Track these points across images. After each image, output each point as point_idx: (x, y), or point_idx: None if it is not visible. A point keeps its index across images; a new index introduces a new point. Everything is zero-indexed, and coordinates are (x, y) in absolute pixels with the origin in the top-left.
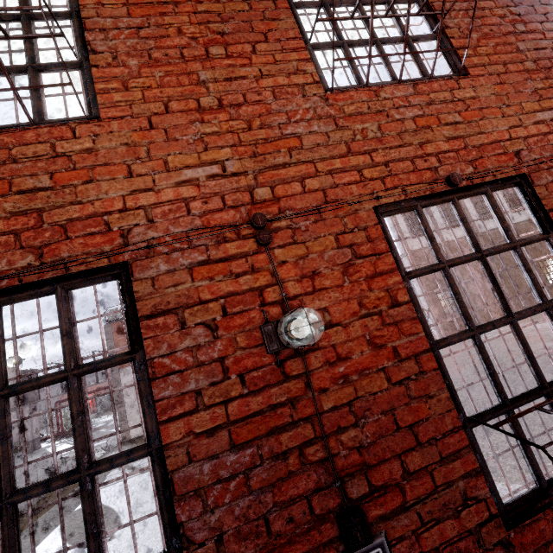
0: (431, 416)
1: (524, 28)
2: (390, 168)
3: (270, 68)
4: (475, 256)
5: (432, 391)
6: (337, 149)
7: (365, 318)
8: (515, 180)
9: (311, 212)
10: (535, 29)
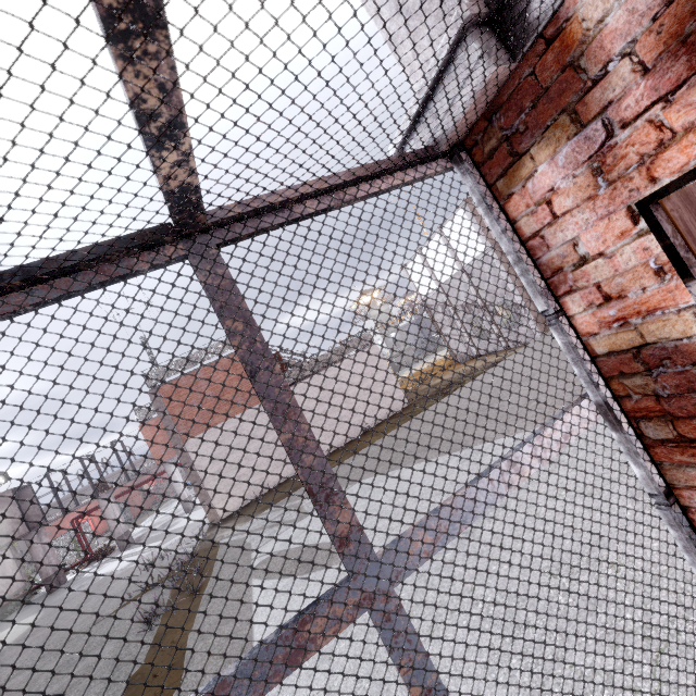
0: None
1: None
2: None
3: None
4: None
5: None
6: None
7: None
8: None
9: None
10: None
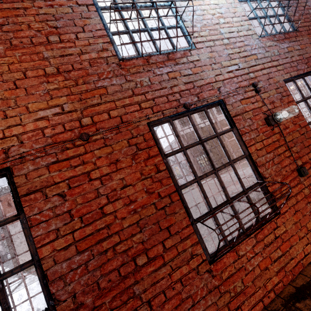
0: None
1: (58, 39)
2: None
3: None
4: None
5: None
6: None
7: None
8: (0, 172)
9: None
10: (68, 39)
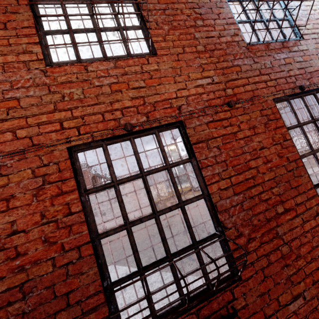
0: (82, 285)
1: (202, 23)
2: (86, 120)
3: (4, 49)
4: (137, 176)
5: (86, 269)
6: (47, 108)
7: (45, 225)
8: (175, 124)
9: (17, 153)
10: (209, 24)
